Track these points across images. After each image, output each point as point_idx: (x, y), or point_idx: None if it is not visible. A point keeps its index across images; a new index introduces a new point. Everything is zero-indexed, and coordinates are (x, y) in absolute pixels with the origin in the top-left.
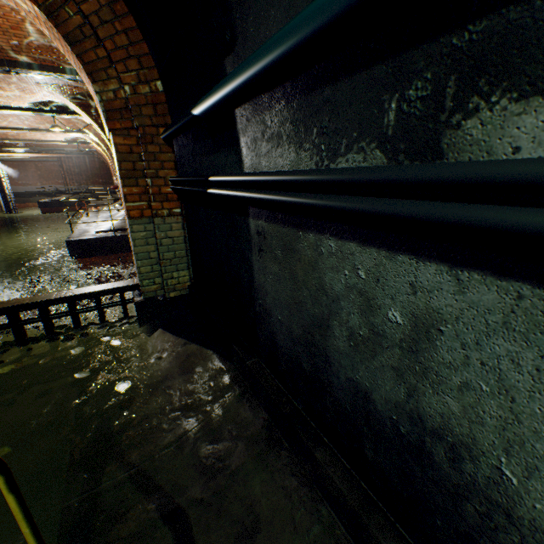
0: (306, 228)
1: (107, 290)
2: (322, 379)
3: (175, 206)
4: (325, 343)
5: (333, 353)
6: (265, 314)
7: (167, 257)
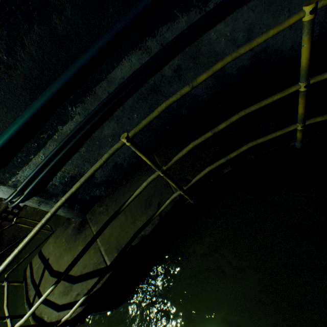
0: None
1: None
2: None
3: None
4: None
5: None
6: None
7: None
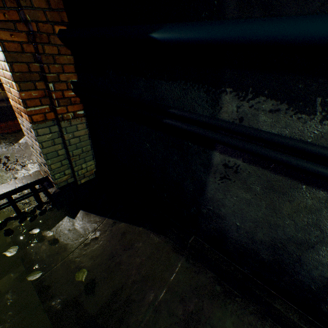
0: (316, 185)
1: (18, 188)
2: (285, 267)
3: (78, 109)
4: (302, 254)
5: (310, 260)
6: (215, 217)
7: (76, 154)
